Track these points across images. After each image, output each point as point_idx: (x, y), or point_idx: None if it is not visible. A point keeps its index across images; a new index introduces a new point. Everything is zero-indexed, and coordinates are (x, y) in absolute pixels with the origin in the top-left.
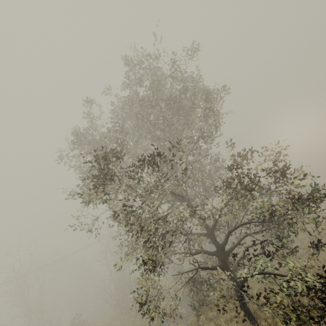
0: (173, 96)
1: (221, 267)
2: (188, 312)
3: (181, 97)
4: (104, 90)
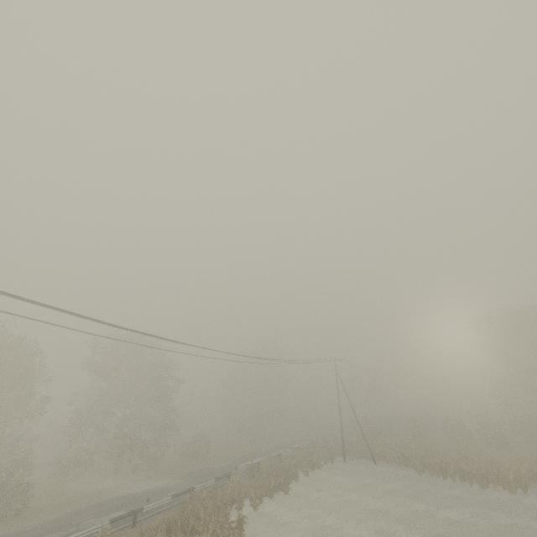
0: None
1: None
2: None
3: None
4: None
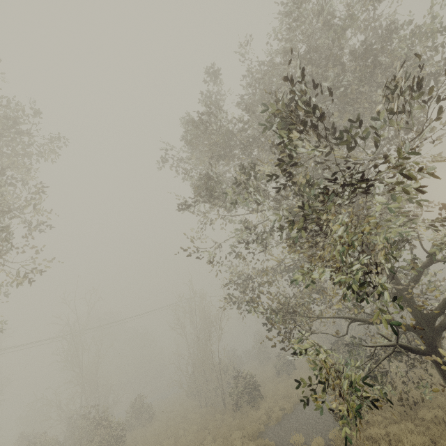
0: (370, 45)
1: (430, 353)
2: (316, 422)
3: (384, 47)
4: (241, 45)
